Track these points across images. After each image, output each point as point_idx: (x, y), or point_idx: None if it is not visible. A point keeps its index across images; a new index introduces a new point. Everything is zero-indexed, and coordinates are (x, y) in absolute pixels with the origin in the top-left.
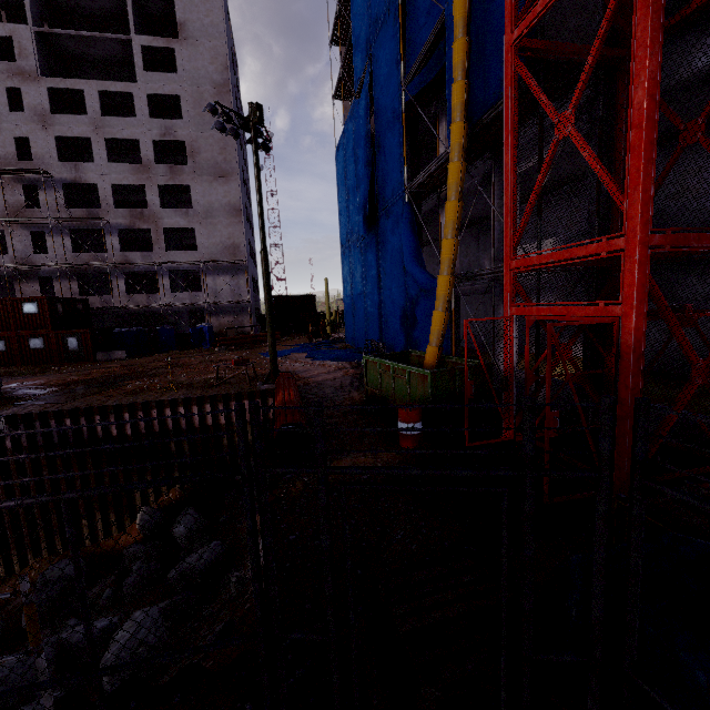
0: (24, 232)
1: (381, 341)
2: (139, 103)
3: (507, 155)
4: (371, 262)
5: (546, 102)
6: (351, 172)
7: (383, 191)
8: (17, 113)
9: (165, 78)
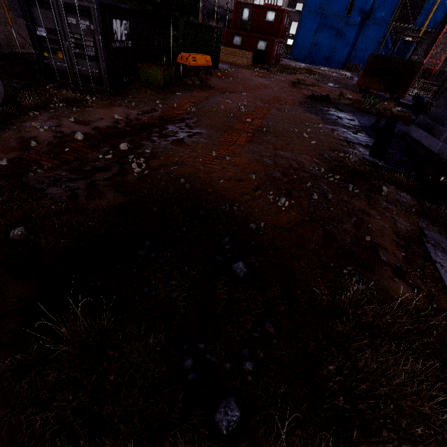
0: None
1: (346, 63)
2: None
3: (434, 46)
4: (350, 32)
5: (442, 44)
6: None
7: (376, 13)
8: None
9: None
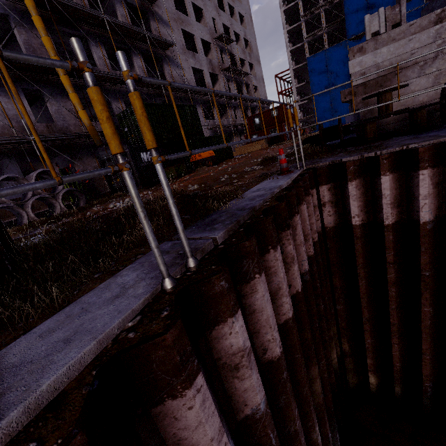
0: (224, 78)
1: None
2: (237, 15)
3: None
4: None
5: None
6: (337, 64)
7: None
8: (209, 2)
9: (240, 5)
